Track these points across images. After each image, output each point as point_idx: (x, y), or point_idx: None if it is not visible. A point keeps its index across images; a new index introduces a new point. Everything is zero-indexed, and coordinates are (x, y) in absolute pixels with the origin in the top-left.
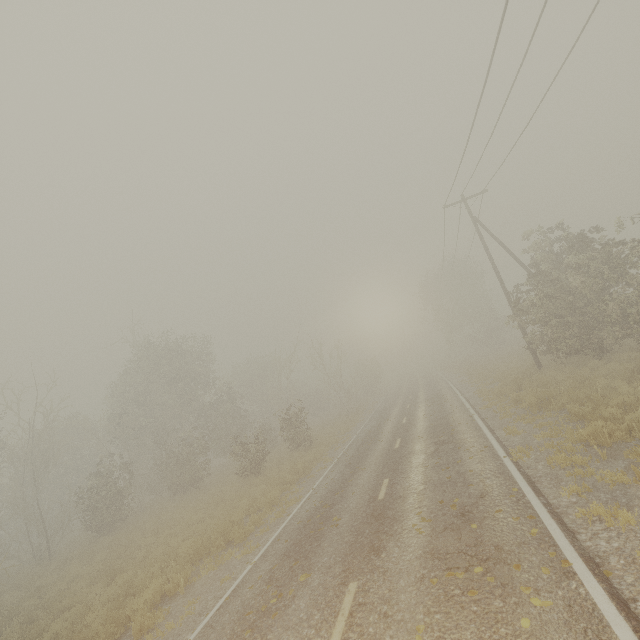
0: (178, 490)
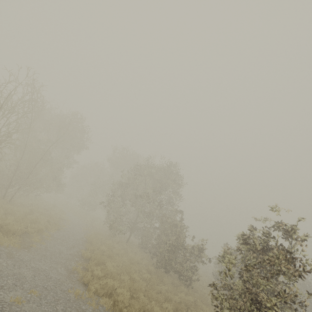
0: None
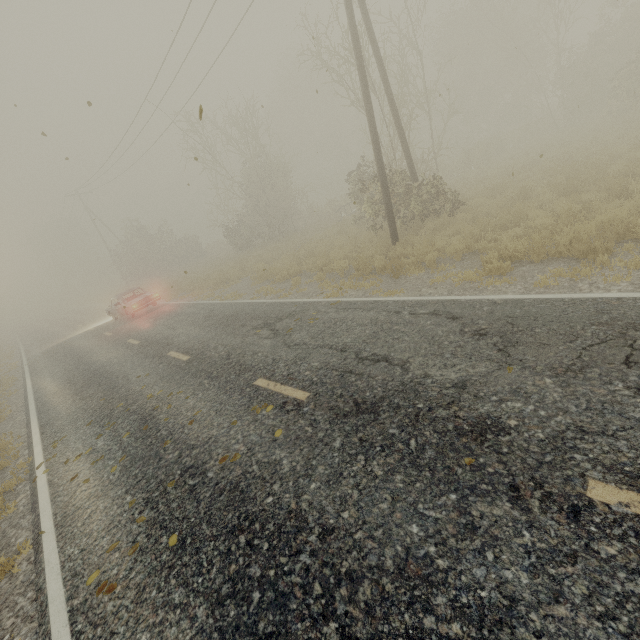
0: None
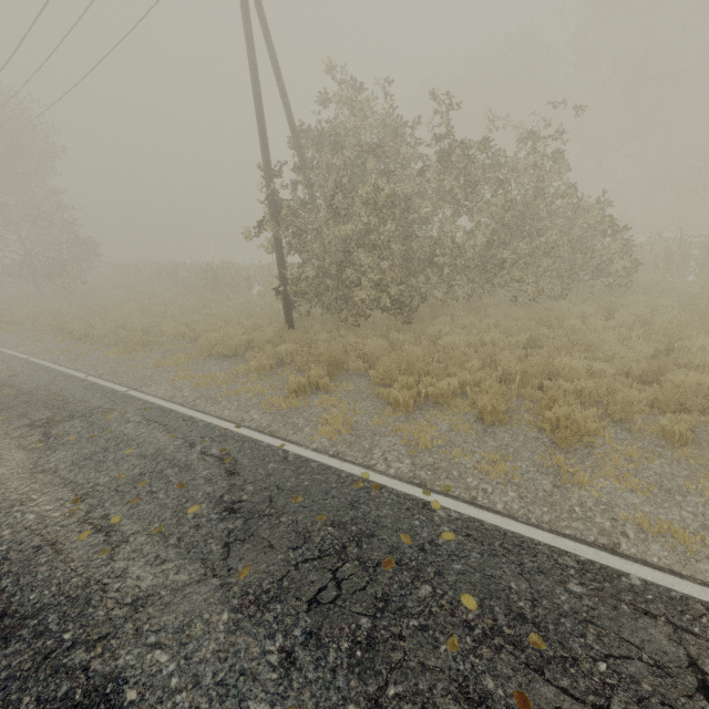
0: None
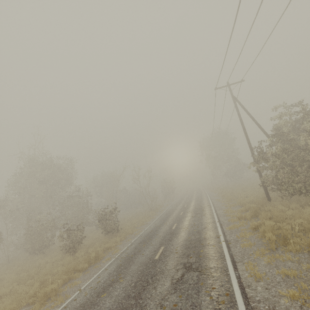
0: (32, 252)
